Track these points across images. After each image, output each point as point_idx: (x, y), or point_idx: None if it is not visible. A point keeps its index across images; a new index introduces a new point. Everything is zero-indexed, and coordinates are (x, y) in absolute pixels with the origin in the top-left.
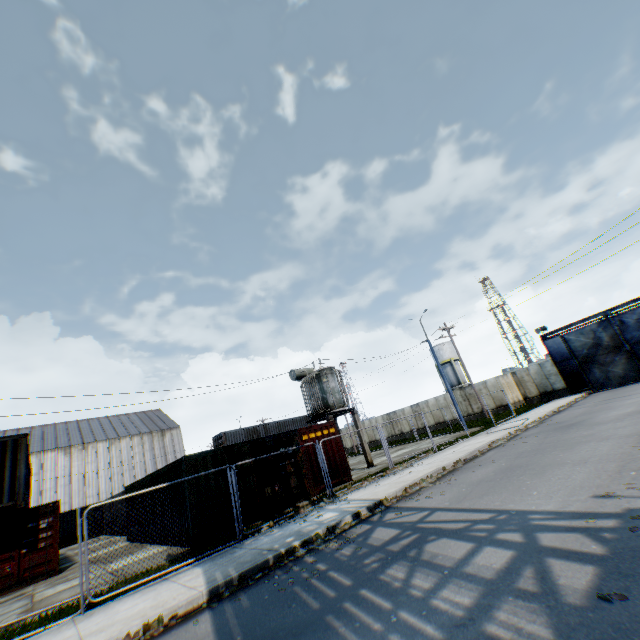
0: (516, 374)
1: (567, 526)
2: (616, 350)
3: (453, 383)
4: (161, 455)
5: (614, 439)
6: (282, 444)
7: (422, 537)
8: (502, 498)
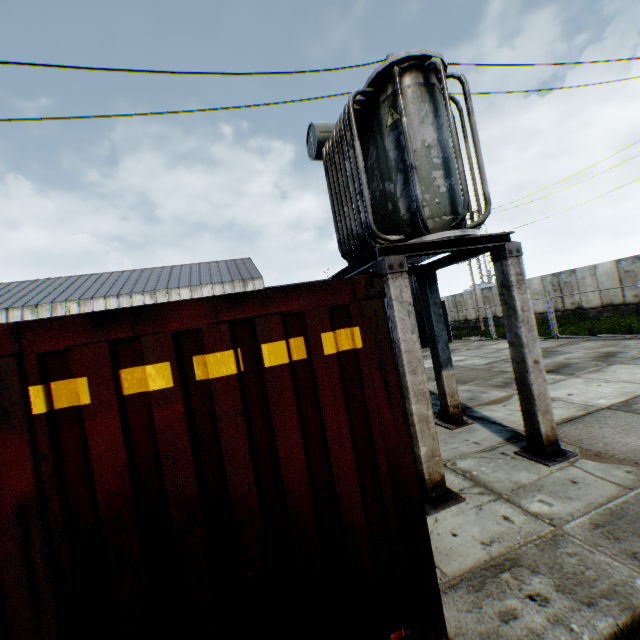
0: None
1: None
2: None
3: None
4: None
5: None
6: None
7: None
8: None
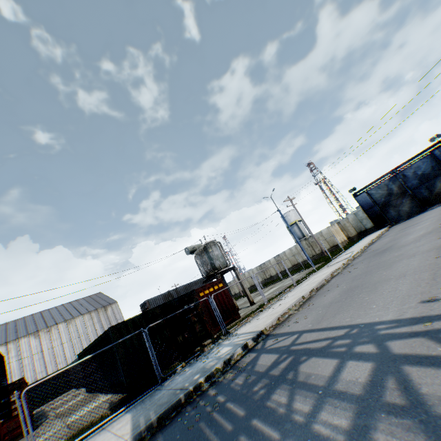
0: (340, 223)
1: (410, 332)
2: (403, 195)
3: (300, 237)
4: (107, 324)
5: (419, 255)
6: (185, 302)
7: (296, 359)
8: (350, 315)
